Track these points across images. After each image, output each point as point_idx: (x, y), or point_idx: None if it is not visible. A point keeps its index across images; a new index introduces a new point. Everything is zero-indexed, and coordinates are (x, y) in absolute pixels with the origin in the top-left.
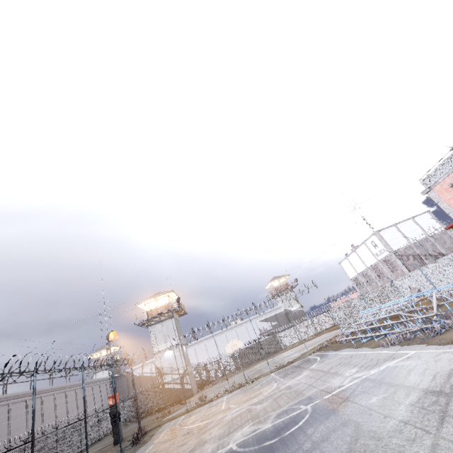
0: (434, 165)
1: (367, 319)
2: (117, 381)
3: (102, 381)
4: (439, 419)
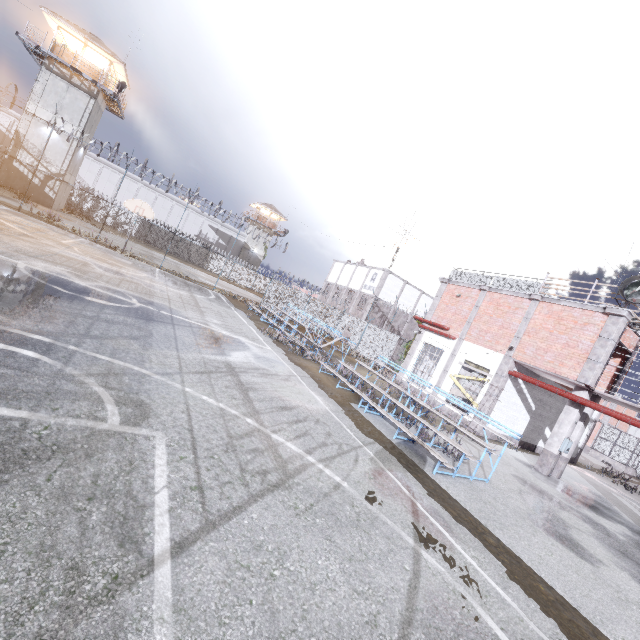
0: (474, 270)
1: (291, 314)
2: None
3: None
4: (201, 372)
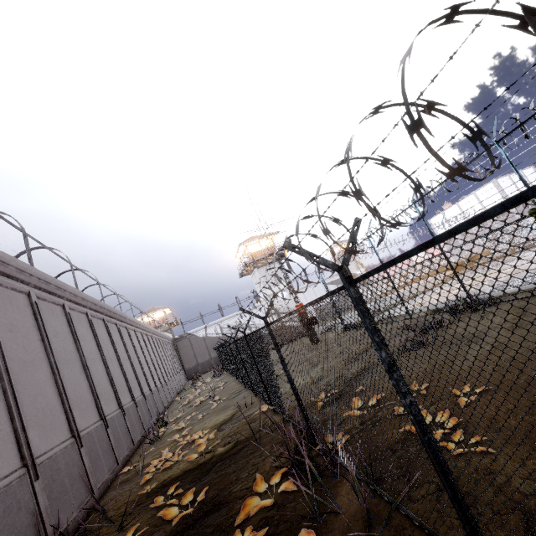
0: None
1: (508, 245)
2: (177, 343)
3: (169, 341)
4: None
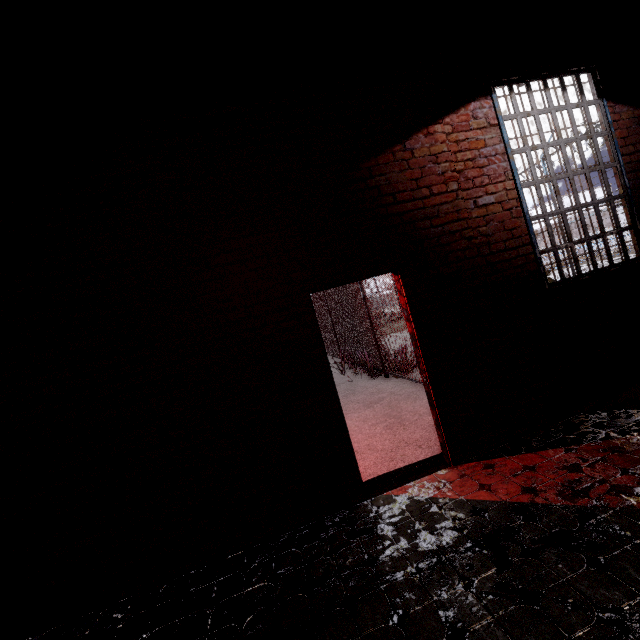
0: None
1: None
2: None
3: None
4: None
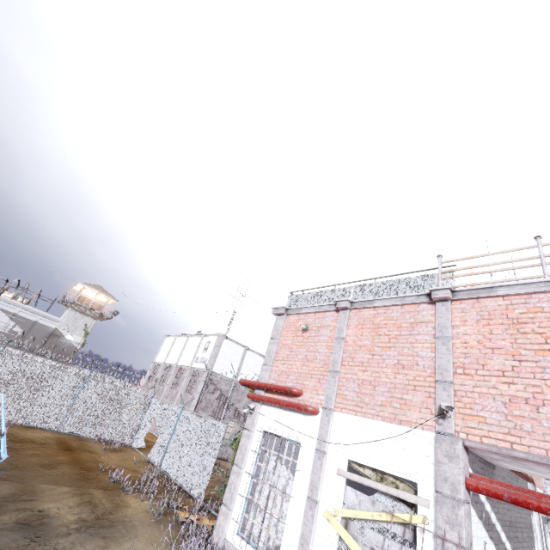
0: (320, 287)
1: (41, 416)
2: None
3: None
4: None
